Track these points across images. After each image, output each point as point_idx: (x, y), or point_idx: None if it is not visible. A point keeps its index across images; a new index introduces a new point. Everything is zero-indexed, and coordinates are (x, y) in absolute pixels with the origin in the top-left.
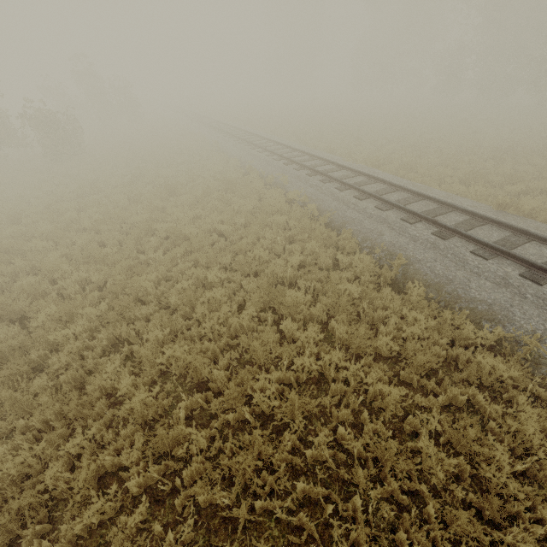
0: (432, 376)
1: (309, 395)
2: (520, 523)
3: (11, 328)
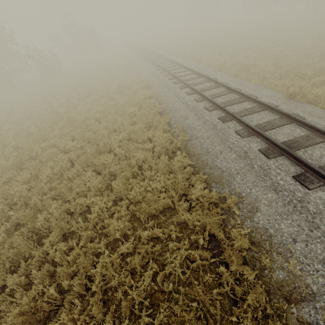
0: (160, 217)
1: (82, 220)
2: (125, 323)
3: None
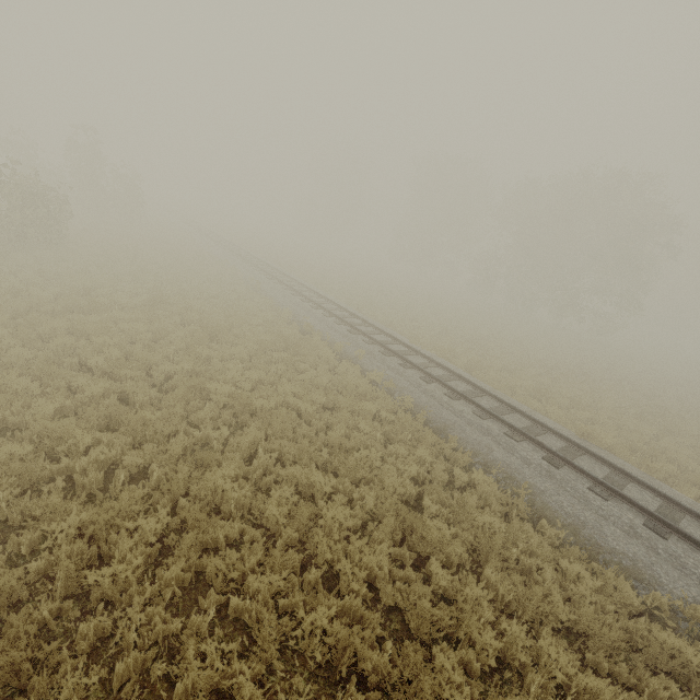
0: (611, 657)
1: (495, 691)
2: None
3: None
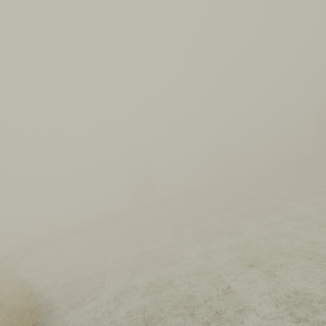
0: None
1: None
2: None
3: None
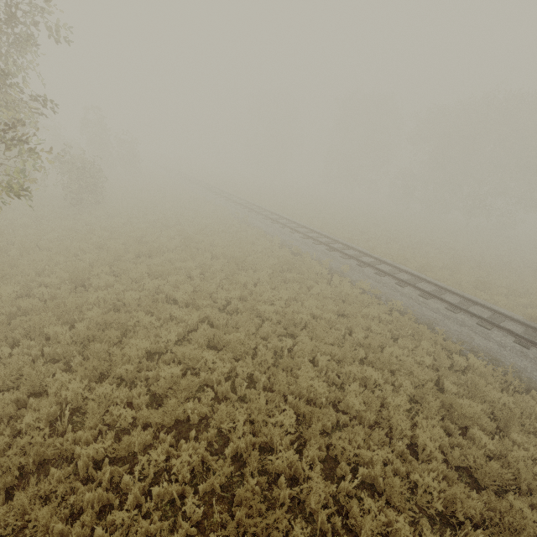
0: None
1: None
2: None
3: (202, 444)
